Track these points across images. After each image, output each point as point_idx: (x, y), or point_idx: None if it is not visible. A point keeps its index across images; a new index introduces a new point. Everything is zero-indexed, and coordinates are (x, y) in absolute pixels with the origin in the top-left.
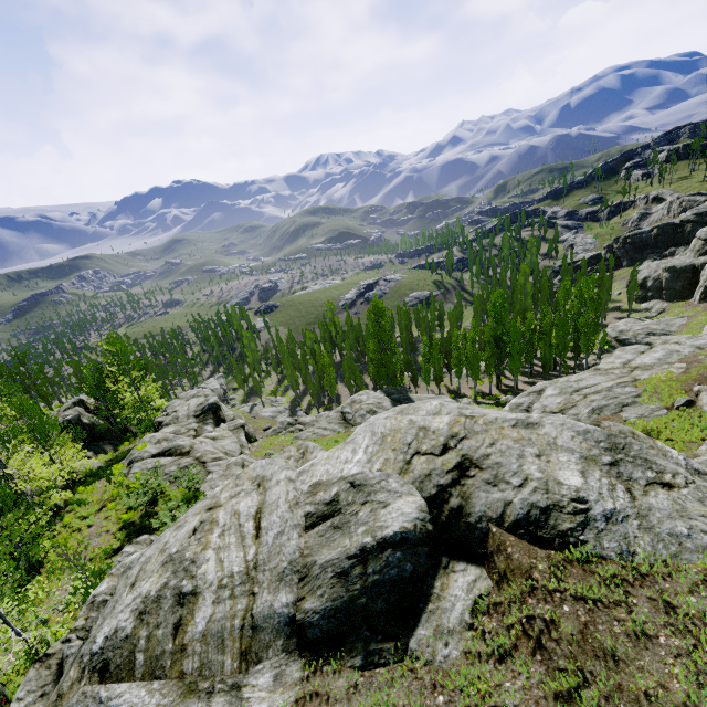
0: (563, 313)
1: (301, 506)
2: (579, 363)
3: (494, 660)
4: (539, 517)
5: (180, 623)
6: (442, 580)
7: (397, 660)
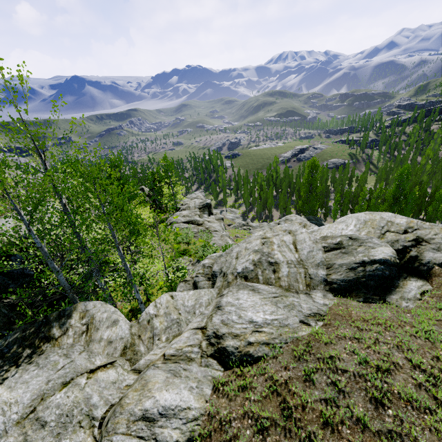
0: None
1: (319, 243)
2: None
3: (436, 309)
4: None
5: (275, 270)
6: (403, 282)
7: (380, 303)
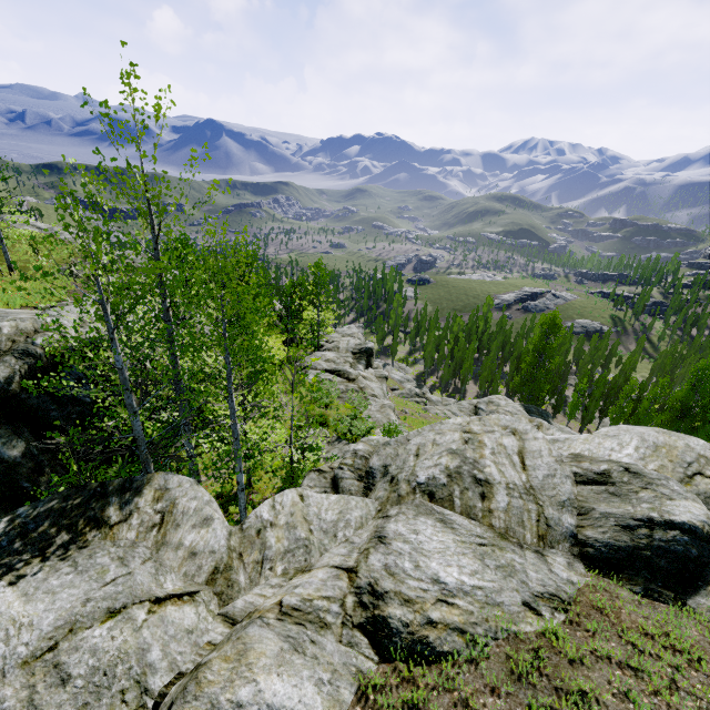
0: None
1: (566, 464)
2: None
3: None
4: None
5: (484, 495)
6: None
7: (675, 605)
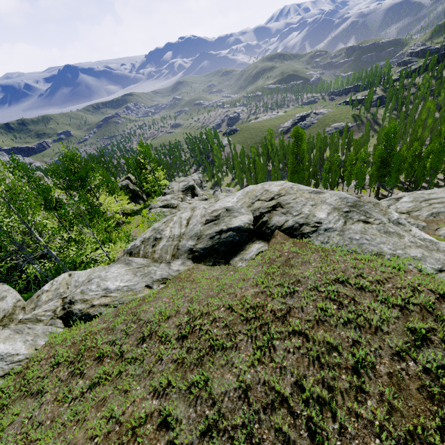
0: (443, 143)
1: (205, 217)
2: None
3: (255, 266)
4: (297, 227)
5: (154, 245)
6: (250, 245)
7: (224, 265)
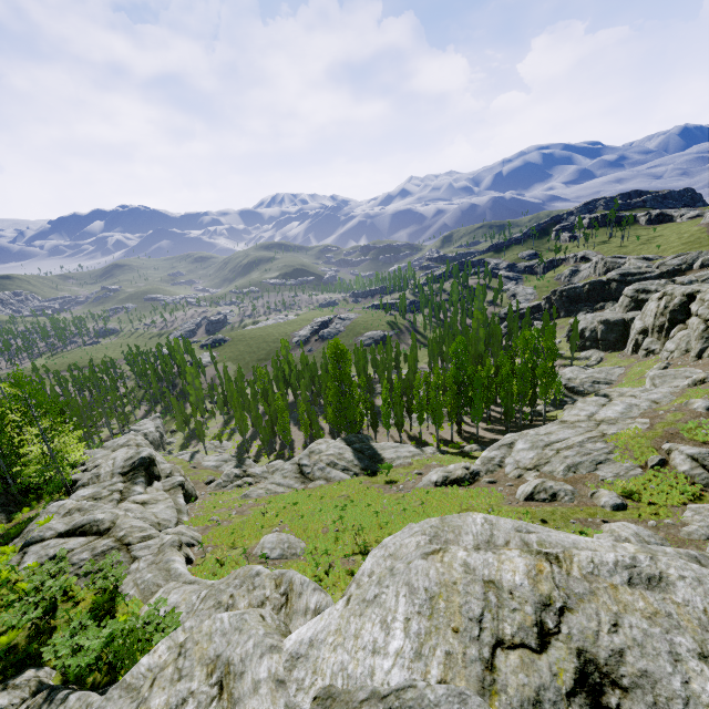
0: (523, 361)
1: None
2: (534, 410)
3: None
4: None
5: None
6: None
7: None
